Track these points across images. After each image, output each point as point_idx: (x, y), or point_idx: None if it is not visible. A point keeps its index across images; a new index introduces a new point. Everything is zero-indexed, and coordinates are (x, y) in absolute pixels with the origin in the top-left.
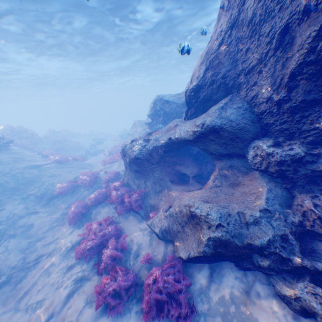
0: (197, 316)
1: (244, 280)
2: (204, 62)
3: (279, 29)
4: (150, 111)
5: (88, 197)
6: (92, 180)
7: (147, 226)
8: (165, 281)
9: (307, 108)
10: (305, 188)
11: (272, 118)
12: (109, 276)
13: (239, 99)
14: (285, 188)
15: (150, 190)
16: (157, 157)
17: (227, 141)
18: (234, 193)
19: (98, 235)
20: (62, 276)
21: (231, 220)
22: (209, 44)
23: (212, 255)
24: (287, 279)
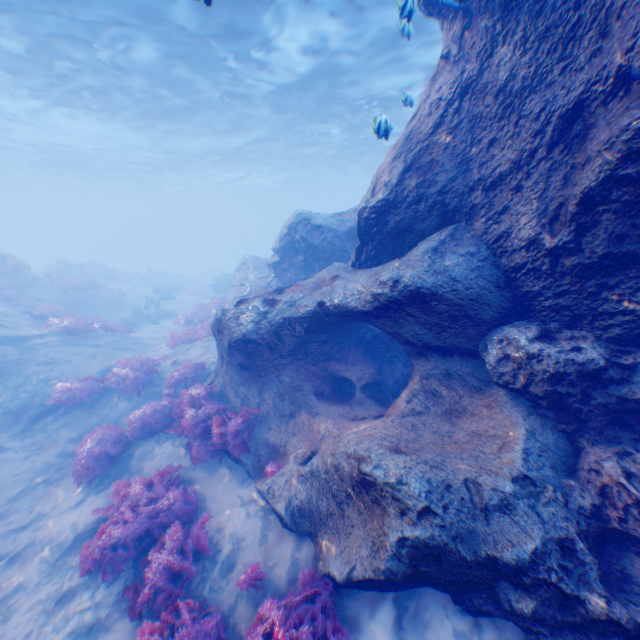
0: None
1: None
2: (403, 156)
3: (563, 108)
4: (281, 242)
5: (129, 418)
6: (142, 380)
7: (258, 495)
8: None
9: (612, 269)
10: (604, 433)
11: (538, 282)
12: (160, 623)
13: (470, 237)
14: (561, 430)
15: (269, 412)
16: (290, 341)
17: (443, 320)
18: (453, 434)
19: (143, 513)
20: (40, 621)
21: (452, 500)
22: (414, 123)
23: (406, 579)
24: None
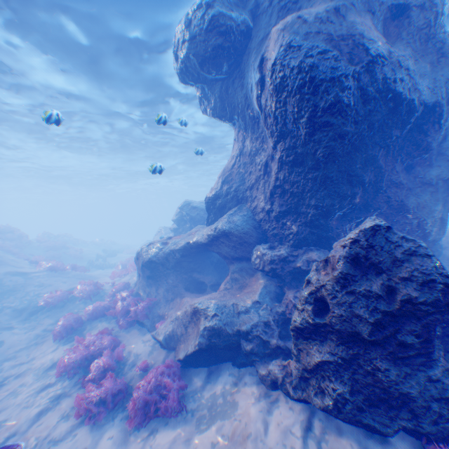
0: (186, 413)
1: (237, 375)
2: (221, 176)
3: (263, 162)
4: (177, 216)
5: (85, 309)
6: (94, 291)
7: (151, 337)
8: (159, 382)
9: (284, 217)
10: (291, 283)
11: (267, 224)
12: (96, 386)
13: (246, 208)
14: (278, 285)
15: (161, 299)
16: (173, 261)
17: (236, 243)
18: (239, 293)
19: (91, 347)
20: (34, 395)
21: (226, 310)
22: (226, 163)
23: (208, 348)
24: (266, 361)
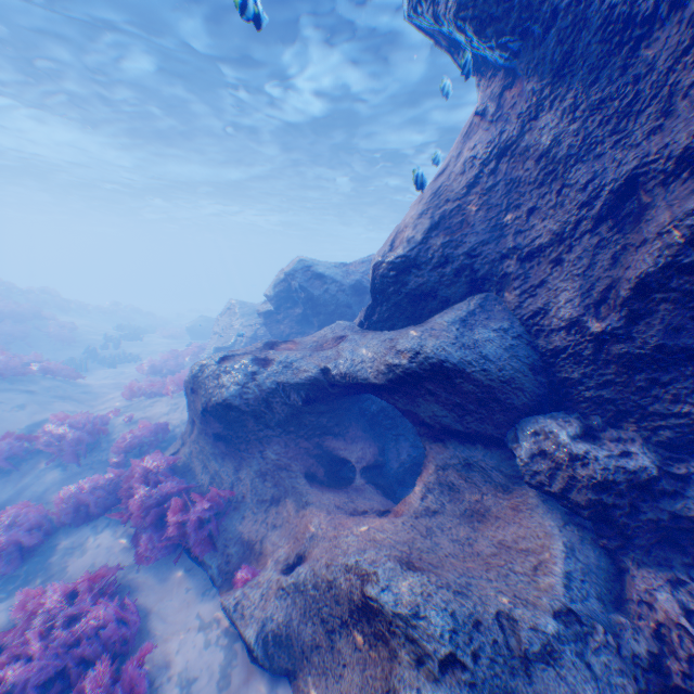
0: None
1: None
2: (430, 212)
3: (616, 183)
4: (277, 289)
5: (58, 496)
6: (85, 442)
7: (222, 613)
8: None
9: (667, 364)
10: (653, 555)
11: (579, 369)
12: None
13: (502, 309)
14: (604, 546)
15: (247, 496)
16: (282, 410)
17: (469, 401)
18: (476, 543)
19: (56, 640)
20: None
21: (484, 645)
22: (443, 179)
23: None
24: None
